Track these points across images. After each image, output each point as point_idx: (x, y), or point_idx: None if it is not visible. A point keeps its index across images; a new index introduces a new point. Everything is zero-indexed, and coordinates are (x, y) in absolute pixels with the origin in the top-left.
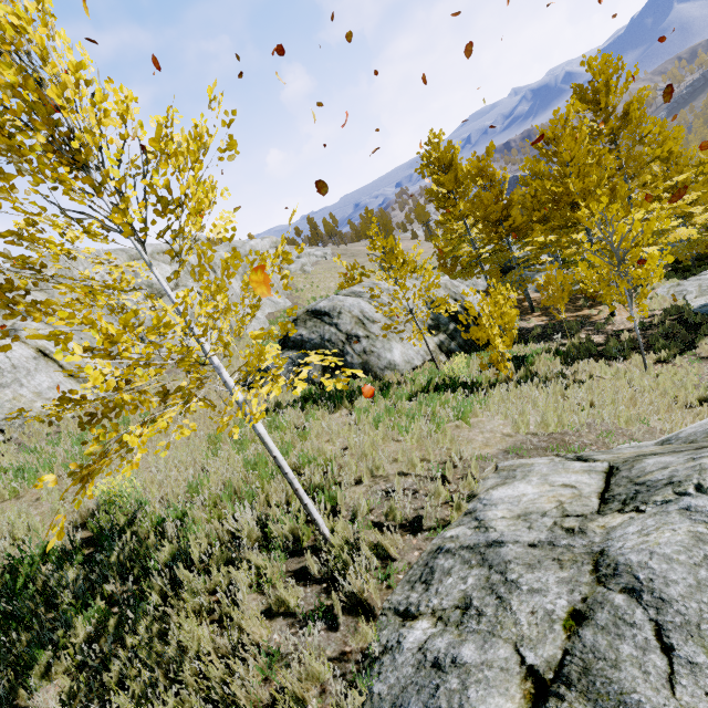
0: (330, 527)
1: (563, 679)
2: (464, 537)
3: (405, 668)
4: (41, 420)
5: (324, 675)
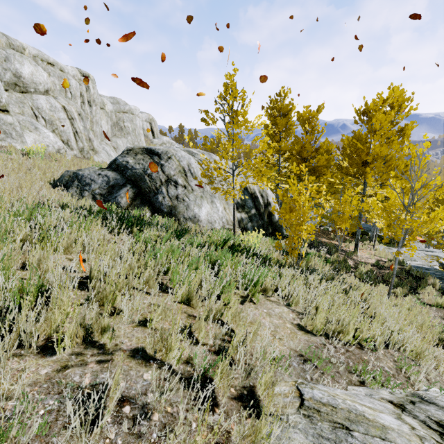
0: None
1: None
2: None
3: None
4: None
5: None
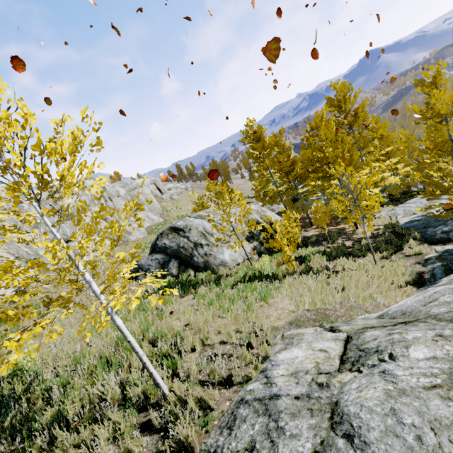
0: (169, 387)
1: None
2: (257, 390)
3: None
4: None
5: None
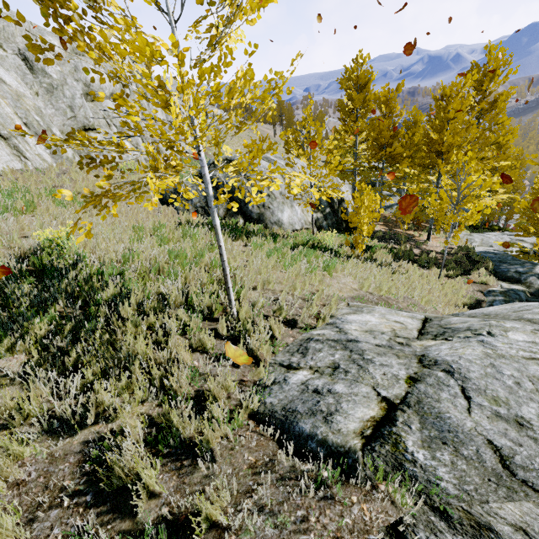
0: (237, 308)
1: (406, 404)
2: (329, 335)
3: (292, 392)
4: (48, 147)
5: (231, 389)
